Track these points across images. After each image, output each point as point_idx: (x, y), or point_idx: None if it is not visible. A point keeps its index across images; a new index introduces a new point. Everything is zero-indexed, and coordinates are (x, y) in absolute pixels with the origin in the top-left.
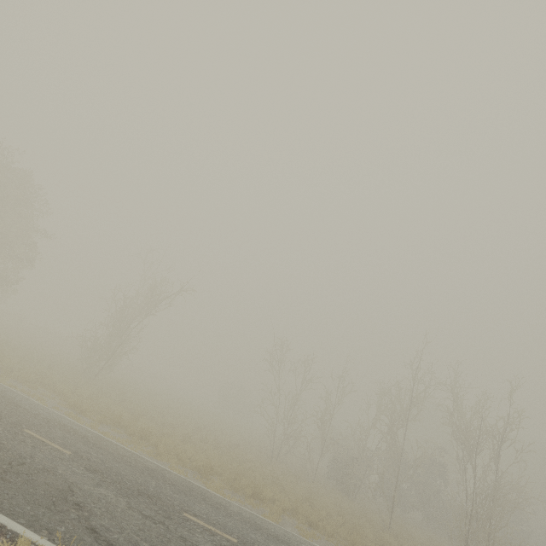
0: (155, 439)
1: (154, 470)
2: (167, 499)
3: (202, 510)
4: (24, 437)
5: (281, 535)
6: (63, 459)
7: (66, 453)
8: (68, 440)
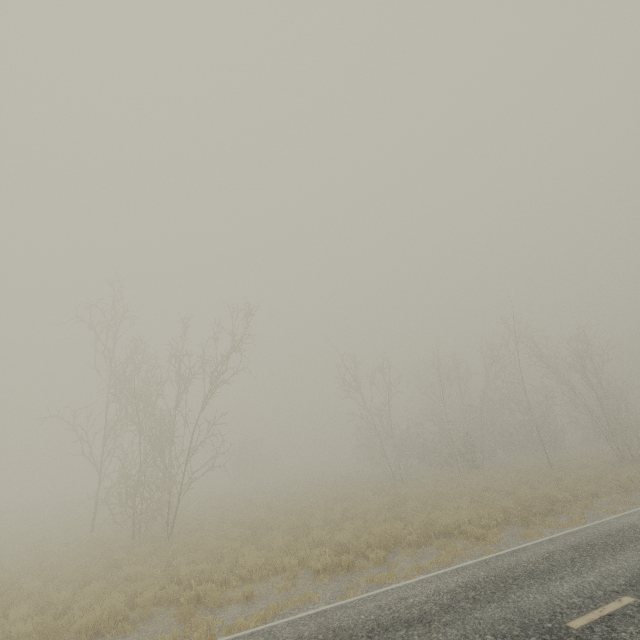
0: (436, 529)
1: (574, 547)
2: None
3: None
4: (618, 632)
5: None
6: None
7: (635, 601)
8: (557, 592)
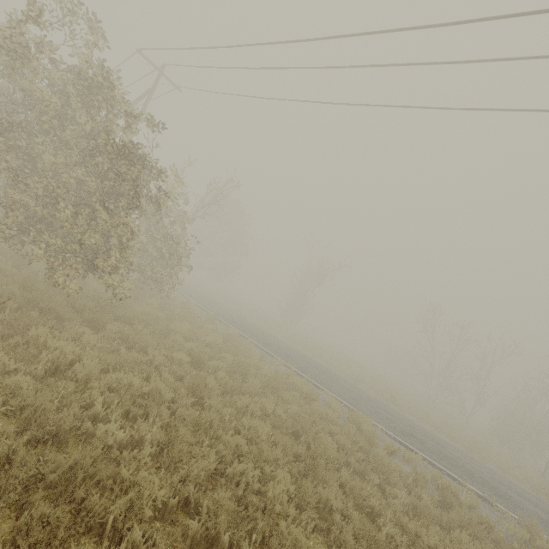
0: (326, 359)
1: (325, 367)
2: (331, 375)
3: (349, 385)
4: (268, 338)
5: (401, 414)
6: (284, 348)
7: (285, 347)
8: (284, 344)
